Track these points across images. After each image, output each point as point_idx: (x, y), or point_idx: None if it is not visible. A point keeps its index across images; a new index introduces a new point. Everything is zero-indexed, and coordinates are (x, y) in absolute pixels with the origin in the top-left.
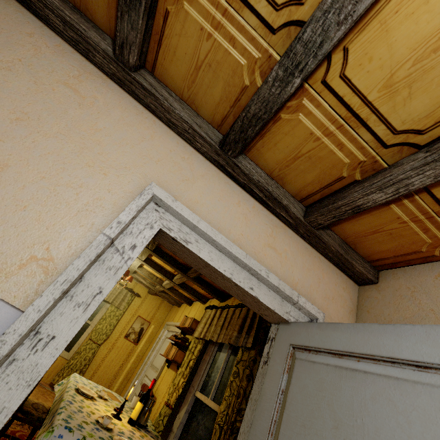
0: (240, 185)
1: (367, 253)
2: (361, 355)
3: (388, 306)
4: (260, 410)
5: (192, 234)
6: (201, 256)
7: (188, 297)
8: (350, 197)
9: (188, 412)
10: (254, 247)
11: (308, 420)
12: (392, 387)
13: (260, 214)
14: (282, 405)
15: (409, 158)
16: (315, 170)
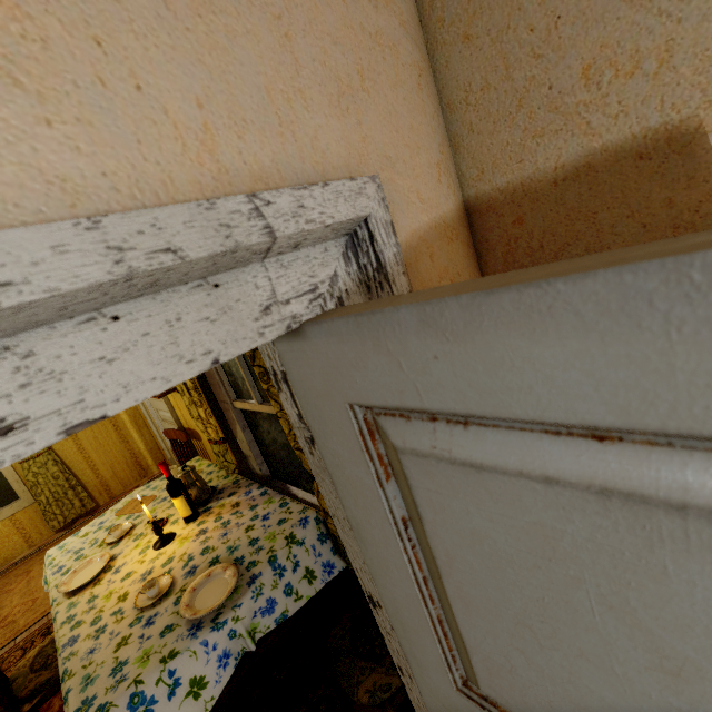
0: None
1: None
2: None
3: None
4: (375, 559)
5: None
6: None
7: None
8: None
9: (246, 428)
10: None
11: (536, 620)
12: None
13: None
14: (426, 555)
15: None
16: None
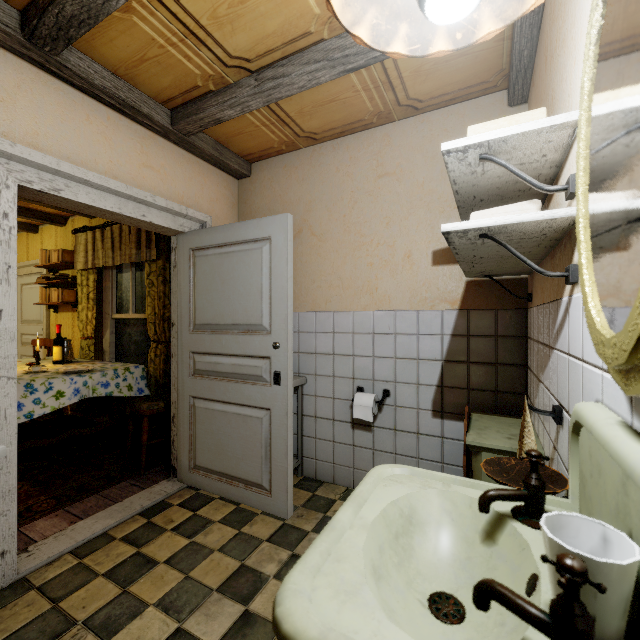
0: (78, 89)
1: (239, 150)
2: (232, 243)
3: (258, 196)
4: (181, 295)
5: (58, 180)
6: (81, 202)
7: (24, 222)
8: (209, 112)
9: (113, 333)
10: (130, 172)
11: (209, 286)
12: (244, 255)
13: (121, 127)
14: (194, 286)
15: (246, 81)
16: (169, 76)
